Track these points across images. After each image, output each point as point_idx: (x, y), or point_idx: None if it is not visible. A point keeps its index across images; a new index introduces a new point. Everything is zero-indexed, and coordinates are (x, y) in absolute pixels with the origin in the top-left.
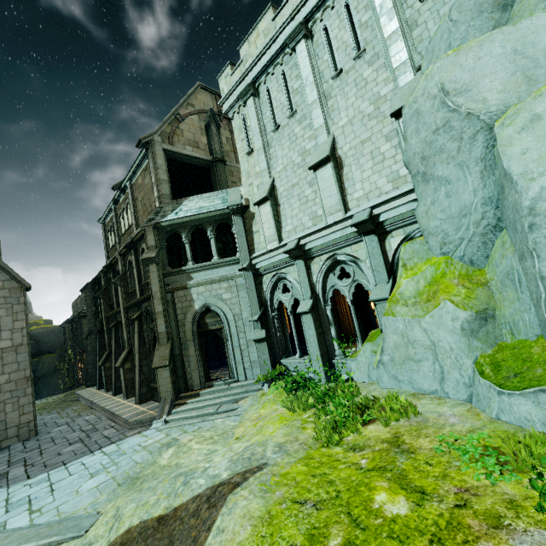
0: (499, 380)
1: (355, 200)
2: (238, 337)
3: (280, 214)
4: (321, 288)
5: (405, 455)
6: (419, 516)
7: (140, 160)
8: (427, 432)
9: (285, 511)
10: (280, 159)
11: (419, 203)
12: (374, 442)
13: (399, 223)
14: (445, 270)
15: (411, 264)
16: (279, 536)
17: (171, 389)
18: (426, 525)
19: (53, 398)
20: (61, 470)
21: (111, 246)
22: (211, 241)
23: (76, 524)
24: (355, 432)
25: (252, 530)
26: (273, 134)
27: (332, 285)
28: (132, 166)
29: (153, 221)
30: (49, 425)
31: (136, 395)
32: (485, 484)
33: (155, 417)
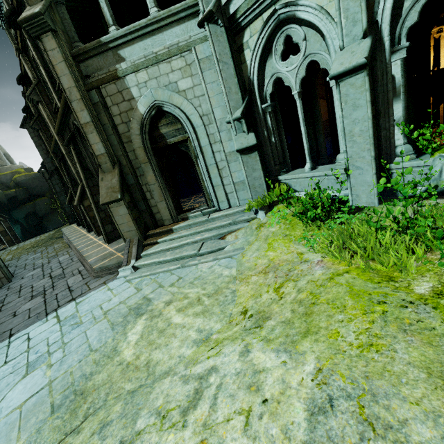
0: None
1: None
2: (212, 151)
3: None
4: (391, 6)
5: None
6: None
7: None
8: None
9: None
10: None
11: None
12: None
13: None
14: None
15: None
16: None
17: (135, 228)
18: None
19: (45, 236)
20: (1, 349)
21: None
22: None
23: None
24: None
25: None
26: None
27: None
28: None
29: None
30: (27, 267)
31: (102, 234)
32: None
33: (122, 262)
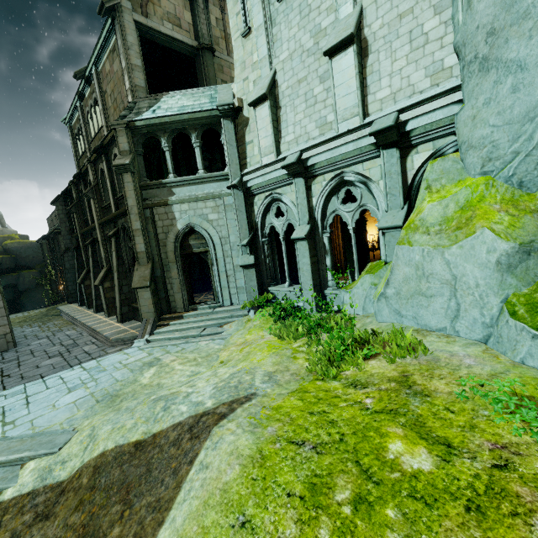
0: (537, 323)
1: (378, 101)
2: (224, 262)
3: (280, 120)
4: (320, 213)
5: (419, 399)
6: (448, 475)
7: (105, 36)
8: (441, 374)
9: (279, 452)
10: (285, 42)
11: (465, 105)
12: (378, 380)
13: (430, 133)
14: (484, 193)
15: (437, 186)
16: (273, 481)
17: (153, 310)
18: (459, 487)
19: (35, 312)
20: (38, 383)
21: (81, 154)
22: (195, 150)
23: (49, 440)
24: (354, 366)
25: (241, 470)
26: (279, 4)
27: (333, 210)
28: (96, 45)
29: (126, 119)
30: (29, 337)
31: (117, 314)
32: (527, 441)
33: (137, 336)
